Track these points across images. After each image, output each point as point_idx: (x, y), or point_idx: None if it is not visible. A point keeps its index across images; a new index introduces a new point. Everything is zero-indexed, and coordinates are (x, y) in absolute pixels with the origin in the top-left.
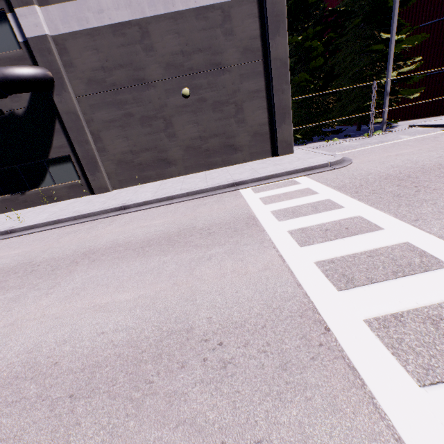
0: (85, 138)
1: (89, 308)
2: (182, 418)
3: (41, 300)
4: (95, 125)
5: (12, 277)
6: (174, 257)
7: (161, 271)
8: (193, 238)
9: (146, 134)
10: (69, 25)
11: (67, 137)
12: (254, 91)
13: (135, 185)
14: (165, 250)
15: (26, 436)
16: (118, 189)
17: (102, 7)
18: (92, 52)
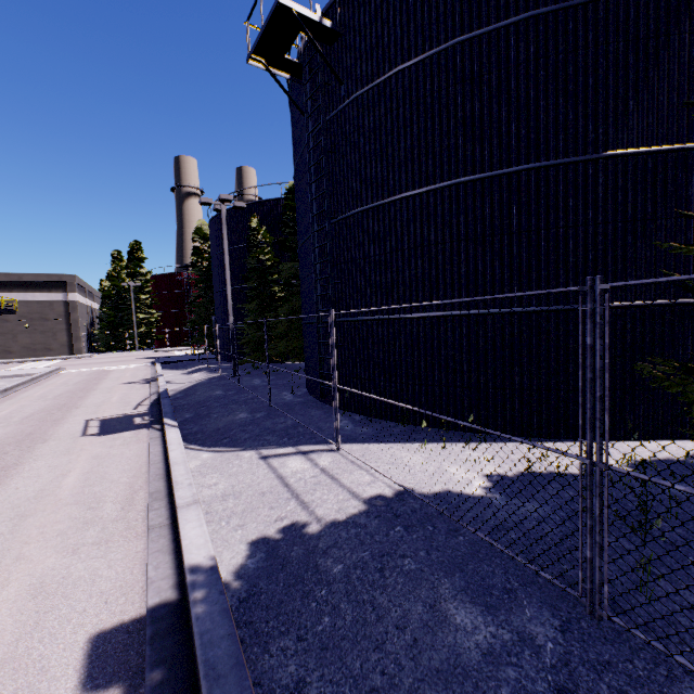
0: None
1: None
2: None
3: None
4: None
5: None
6: None
7: None
8: (4, 366)
9: (2, 340)
10: None
11: None
12: (64, 329)
13: None
14: None
15: None
16: None
17: None
18: None
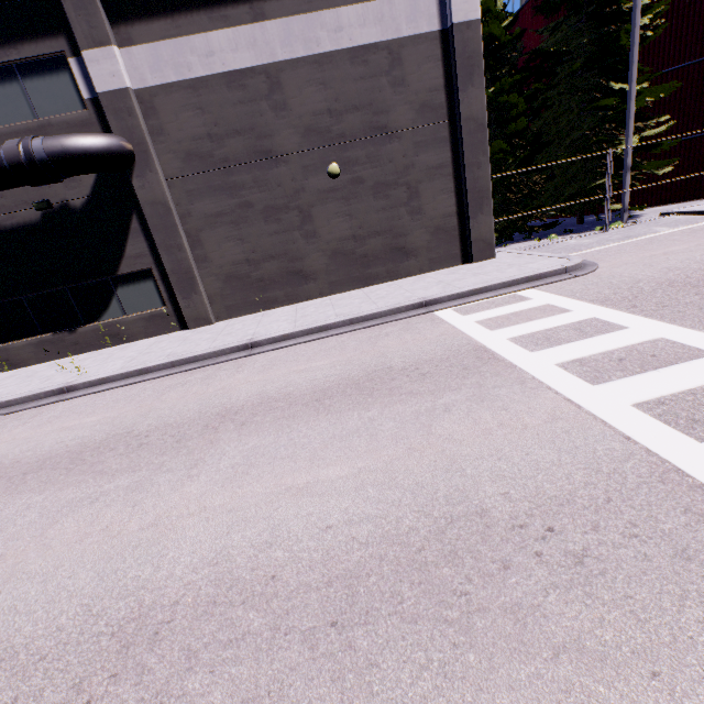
0: (178, 241)
1: (281, 492)
2: (557, 643)
3: (185, 486)
4: (193, 222)
5: (111, 456)
6: (383, 410)
7: (375, 432)
8: (399, 382)
9: (272, 234)
10: (162, 74)
11: (149, 241)
12: (436, 167)
13: (252, 313)
14: (361, 402)
15: (290, 691)
16: (224, 319)
17: (212, 49)
18: (194, 113)
